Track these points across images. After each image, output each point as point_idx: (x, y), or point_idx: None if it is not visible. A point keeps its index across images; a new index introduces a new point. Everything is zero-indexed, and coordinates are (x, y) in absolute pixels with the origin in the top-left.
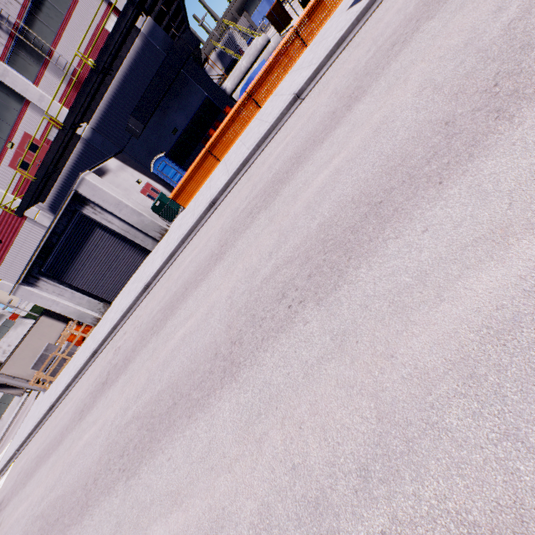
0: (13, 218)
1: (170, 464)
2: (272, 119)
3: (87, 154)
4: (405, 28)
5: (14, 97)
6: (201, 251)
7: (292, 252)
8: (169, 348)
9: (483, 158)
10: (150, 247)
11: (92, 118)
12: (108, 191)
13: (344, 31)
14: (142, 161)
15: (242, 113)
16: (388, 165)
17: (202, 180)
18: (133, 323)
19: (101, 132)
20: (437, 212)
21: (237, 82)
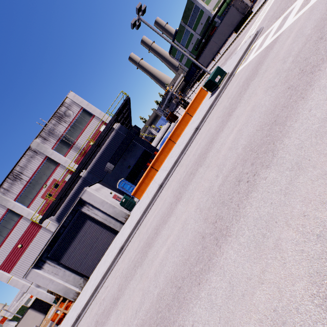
0: (34, 228)
1: (196, 326)
2: (185, 141)
3: (83, 185)
4: (242, 88)
5: (53, 163)
6: (160, 208)
7: (232, 165)
8: (156, 264)
9: (317, 82)
10: (118, 228)
11: (88, 167)
12: (97, 195)
13: (211, 103)
14: (111, 184)
15: (167, 147)
16: (268, 112)
17: (149, 182)
18: (113, 276)
19: (92, 173)
20: (311, 103)
21: (157, 143)
